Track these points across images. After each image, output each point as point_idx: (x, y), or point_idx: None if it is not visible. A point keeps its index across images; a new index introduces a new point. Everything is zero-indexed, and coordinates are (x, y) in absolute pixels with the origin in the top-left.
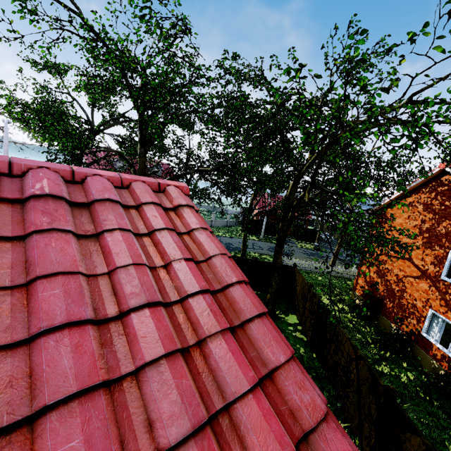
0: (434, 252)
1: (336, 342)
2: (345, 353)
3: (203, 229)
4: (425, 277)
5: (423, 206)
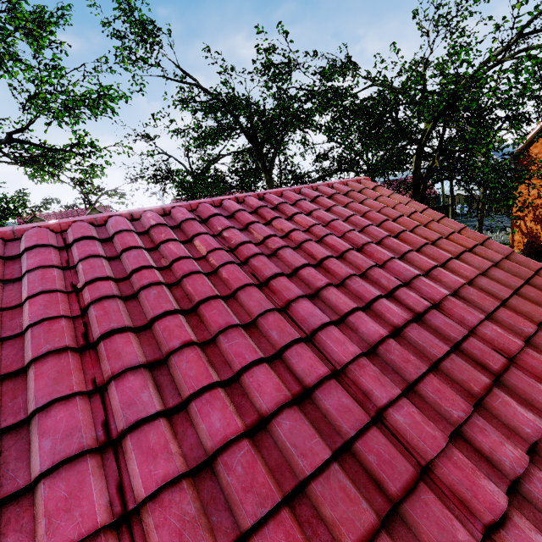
0: None
1: None
2: None
3: (394, 193)
4: None
5: None
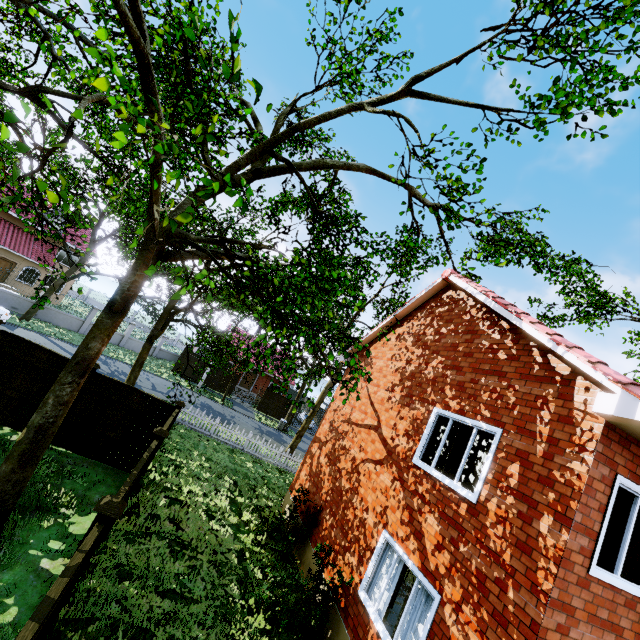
0: (412, 412)
1: None
2: None
3: None
4: (391, 460)
5: (414, 338)
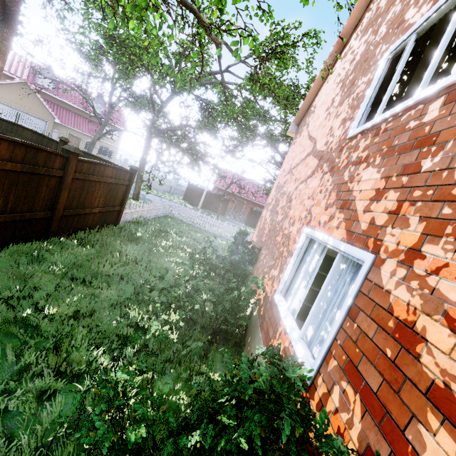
0: (353, 95)
1: None
2: None
3: None
4: (322, 163)
5: (362, 33)
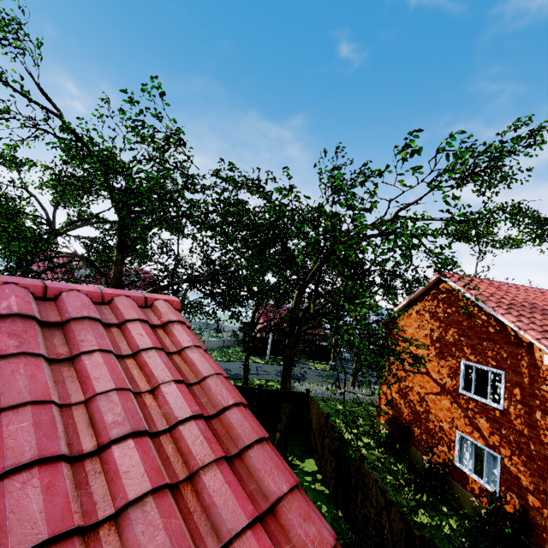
0: (448, 363)
1: (362, 487)
2: (374, 501)
3: (196, 347)
4: (445, 392)
5: (429, 314)
